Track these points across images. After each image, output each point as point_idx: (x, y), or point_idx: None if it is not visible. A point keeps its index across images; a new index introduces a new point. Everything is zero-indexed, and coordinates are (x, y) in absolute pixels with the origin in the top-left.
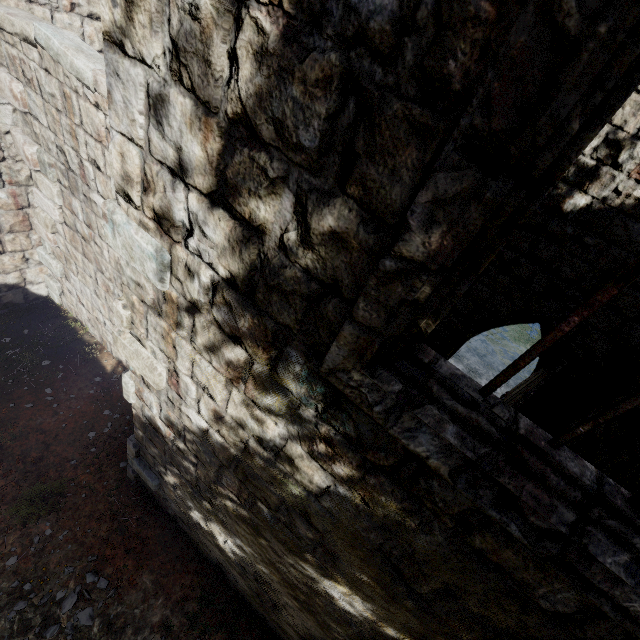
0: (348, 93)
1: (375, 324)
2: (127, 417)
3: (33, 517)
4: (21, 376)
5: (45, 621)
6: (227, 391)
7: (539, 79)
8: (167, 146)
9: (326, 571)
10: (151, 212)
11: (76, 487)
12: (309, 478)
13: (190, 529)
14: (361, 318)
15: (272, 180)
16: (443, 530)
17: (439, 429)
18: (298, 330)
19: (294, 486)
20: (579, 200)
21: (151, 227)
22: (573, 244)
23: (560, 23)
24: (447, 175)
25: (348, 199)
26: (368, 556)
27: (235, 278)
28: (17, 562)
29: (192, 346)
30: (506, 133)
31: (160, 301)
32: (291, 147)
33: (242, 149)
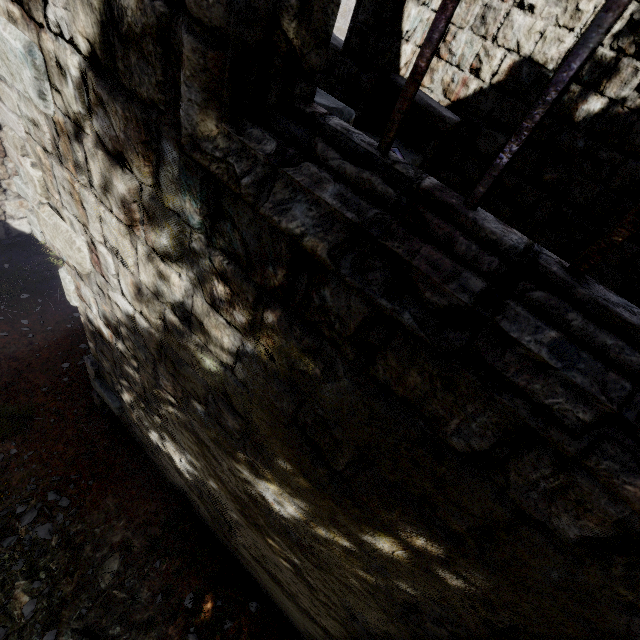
0: None
1: (219, 22)
2: None
3: None
4: None
5: (3, 532)
6: (132, 246)
7: None
8: None
9: (257, 469)
10: None
11: (45, 412)
12: (220, 343)
13: (154, 455)
14: (197, 9)
15: None
16: (345, 367)
17: (314, 187)
18: (162, 101)
19: (210, 360)
20: (594, 104)
21: (17, 15)
22: (584, 161)
23: None
24: None
25: None
26: (286, 434)
27: (95, 48)
28: None
29: (92, 192)
30: None
31: (55, 138)
32: None
33: None
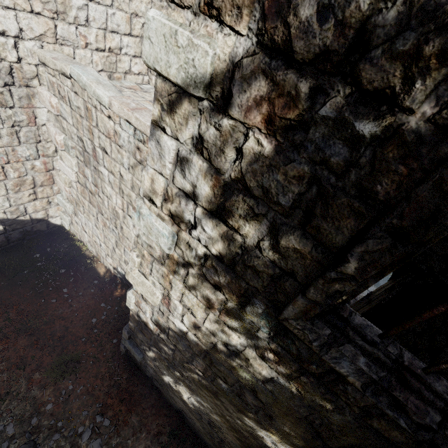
0: (313, 186)
1: (318, 299)
2: (116, 308)
3: (61, 377)
4: (47, 280)
5: (72, 447)
6: (206, 314)
7: (431, 209)
8: (186, 182)
9: (264, 426)
10: (167, 211)
11: (86, 356)
12: (259, 371)
13: (162, 387)
14: (310, 296)
15: (257, 214)
16: (352, 414)
17: (355, 360)
18: (263, 291)
19: (248, 374)
20: None
21: (166, 219)
22: None
23: (445, 191)
24: (374, 242)
25: (307, 234)
26: (297, 421)
27: (222, 256)
28: (52, 407)
29: (184, 286)
30: (410, 228)
31: (164, 257)
32: (272, 202)
33: (238, 195)
